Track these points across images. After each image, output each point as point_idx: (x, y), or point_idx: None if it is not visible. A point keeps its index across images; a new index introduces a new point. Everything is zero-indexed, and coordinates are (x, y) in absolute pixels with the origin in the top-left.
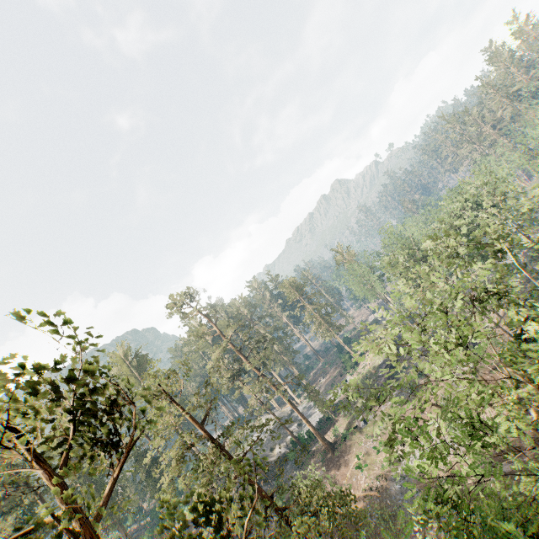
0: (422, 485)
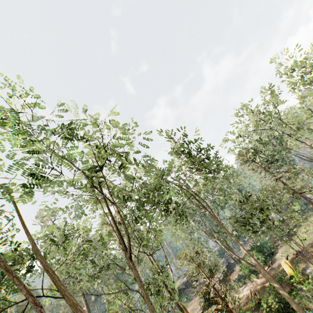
0: None
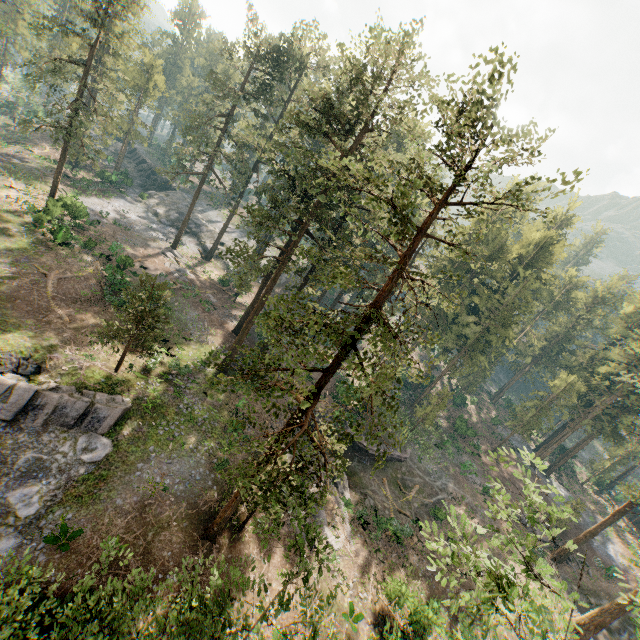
0: None
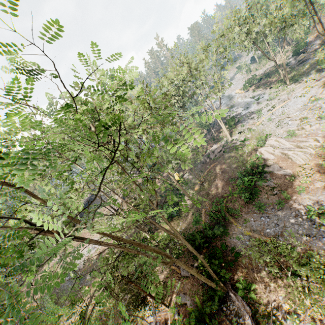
0: (83, 269)
